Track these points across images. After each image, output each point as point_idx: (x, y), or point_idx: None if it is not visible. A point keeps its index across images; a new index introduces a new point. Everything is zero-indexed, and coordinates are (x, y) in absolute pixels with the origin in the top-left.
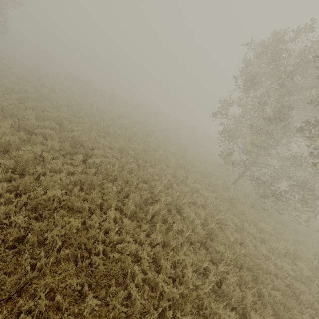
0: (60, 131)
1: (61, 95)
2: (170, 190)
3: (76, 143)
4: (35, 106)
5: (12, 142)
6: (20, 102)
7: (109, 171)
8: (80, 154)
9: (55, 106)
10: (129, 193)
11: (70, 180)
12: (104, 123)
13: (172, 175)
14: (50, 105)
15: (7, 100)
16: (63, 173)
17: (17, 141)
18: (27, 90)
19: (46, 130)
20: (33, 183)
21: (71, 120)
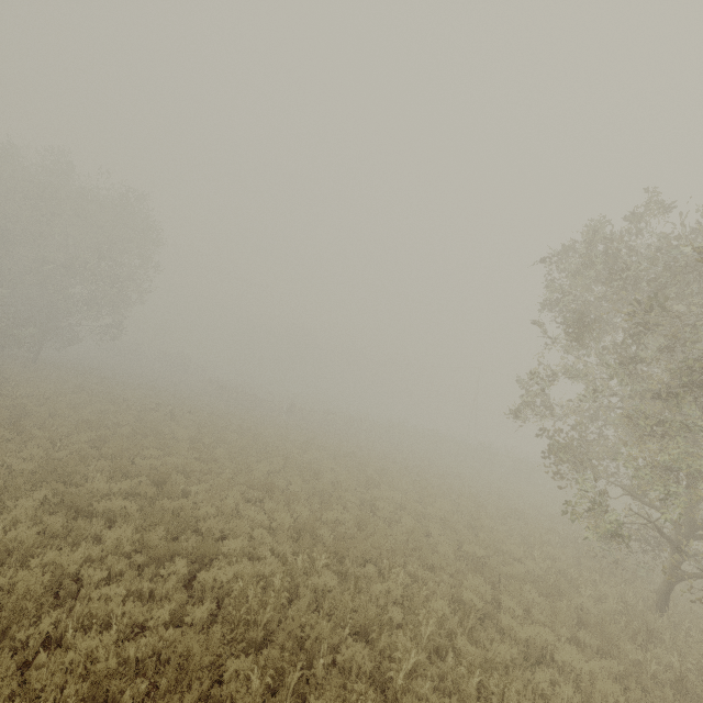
0: (155, 500)
1: (185, 422)
2: (448, 660)
3: (181, 527)
4: (119, 451)
5: (17, 545)
6: (95, 447)
7: (251, 606)
8: (188, 557)
9: (162, 445)
10: (308, 690)
11: (127, 654)
12: (265, 467)
13: (449, 599)
14: (154, 443)
15: (69, 446)
16: (112, 630)
17: (28, 540)
18: (119, 422)
19: (117, 502)
20: (2, 684)
21: (189, 470)
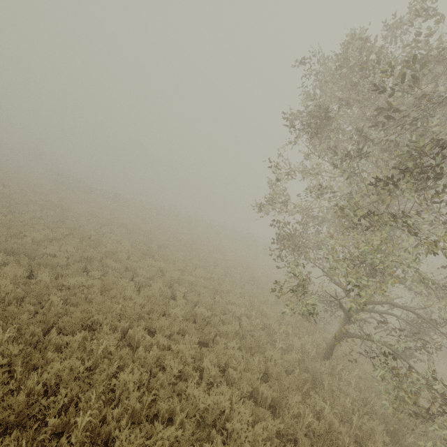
0: None
1: None
2: None
3: None
4: None
5: None
6: None
7: None
8: None
9: None
10: None
11: None
12: (38, 234)
13: (152, 363)
14: None
15: None
16: None
17: None
18: None
19: None
20: None
21: None
